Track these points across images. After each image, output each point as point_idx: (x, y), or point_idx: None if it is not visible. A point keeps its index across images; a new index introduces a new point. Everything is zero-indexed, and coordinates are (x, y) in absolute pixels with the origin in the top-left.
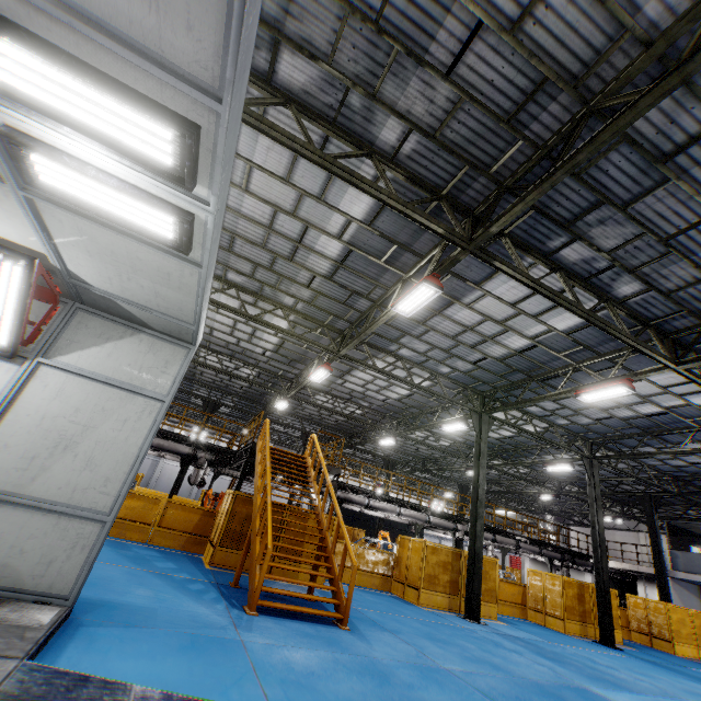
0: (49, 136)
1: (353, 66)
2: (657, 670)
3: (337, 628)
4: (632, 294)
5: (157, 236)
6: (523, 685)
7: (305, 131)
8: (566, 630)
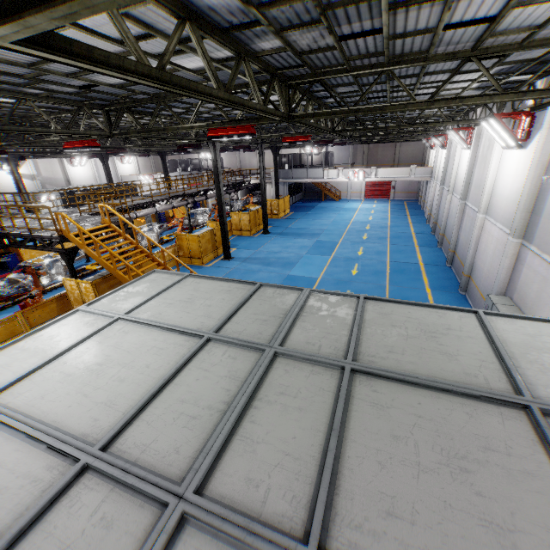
0: None
1: (278, 13)
2: (287, 240)
3: None
4: (333, 101)
5: None
6: None
7: (210, 67)
8: (251, 234)
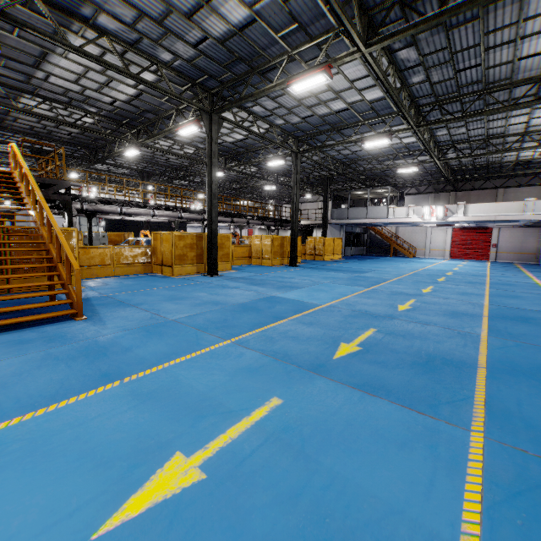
0: None
1: None
2: (314, 272)
3: (72, 321)
4: None
5: None
6: (232, 310)
7: None
8: (273, 264)
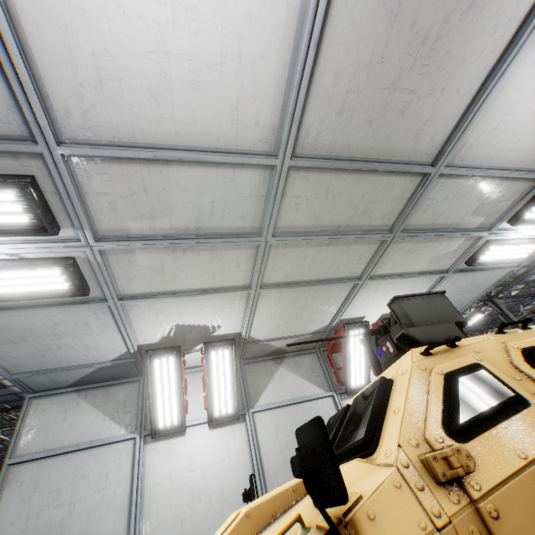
0: (512, 234)
1: None
2: None
3: None
4: None
5: (516, 259)
6: None
7: None
8: None
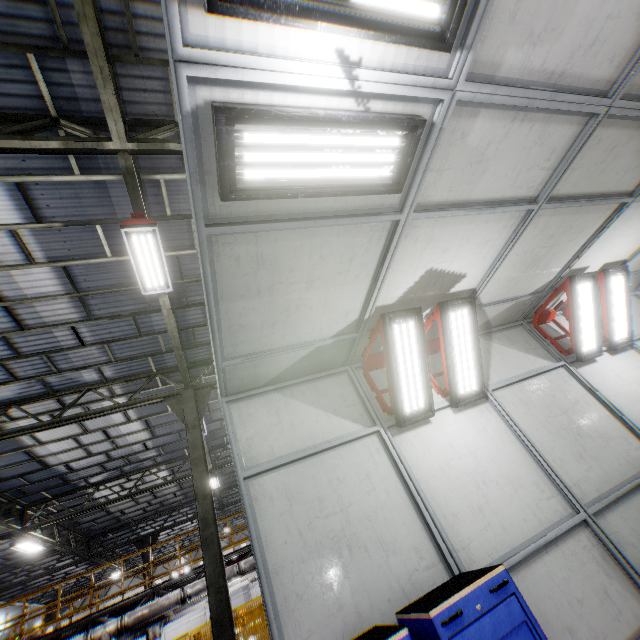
0: None
1: None
2: None
3: None
4: None
5: None
6: None
7: None
8: None
